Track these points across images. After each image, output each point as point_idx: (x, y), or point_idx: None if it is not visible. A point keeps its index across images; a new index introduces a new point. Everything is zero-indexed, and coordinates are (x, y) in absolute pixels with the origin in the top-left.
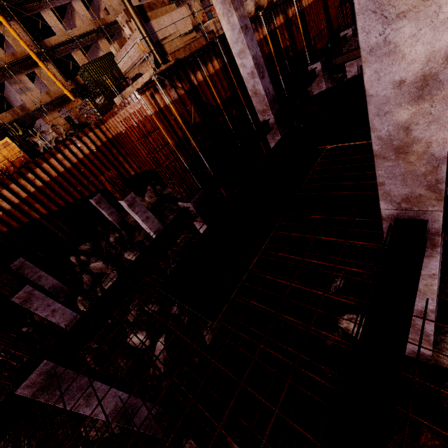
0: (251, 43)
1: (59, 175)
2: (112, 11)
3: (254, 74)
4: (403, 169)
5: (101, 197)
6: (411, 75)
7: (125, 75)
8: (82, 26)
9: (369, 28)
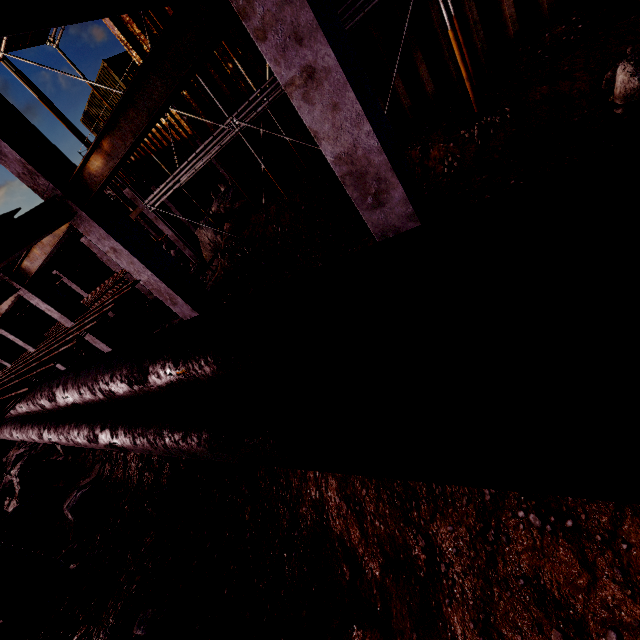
0: None
1: None
2: None
3: None
4: None
5: None
6: None
7: None
8: None
9: None
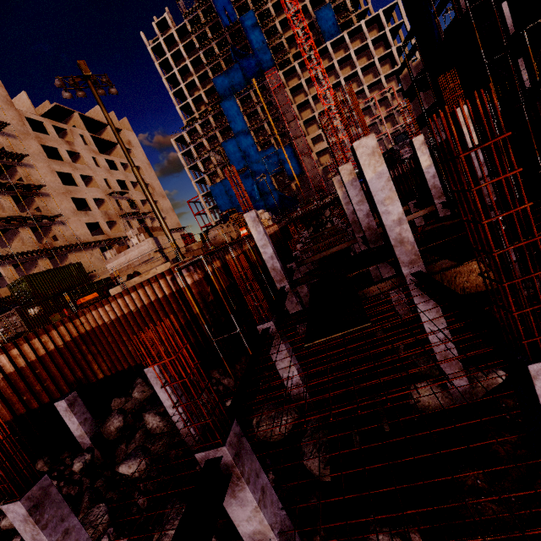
0: (269, 241)
1: (5, 377)
2: (62, 238)
3: (273, 257)
4: (404, 249)
5: (76, 395)
6: (395, 218)
7: (112, 275)
8: (24, 246)
9: (381, 207)
